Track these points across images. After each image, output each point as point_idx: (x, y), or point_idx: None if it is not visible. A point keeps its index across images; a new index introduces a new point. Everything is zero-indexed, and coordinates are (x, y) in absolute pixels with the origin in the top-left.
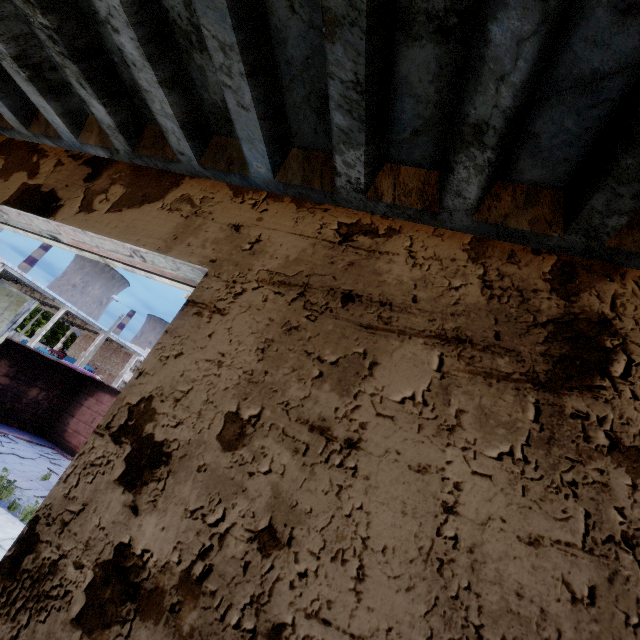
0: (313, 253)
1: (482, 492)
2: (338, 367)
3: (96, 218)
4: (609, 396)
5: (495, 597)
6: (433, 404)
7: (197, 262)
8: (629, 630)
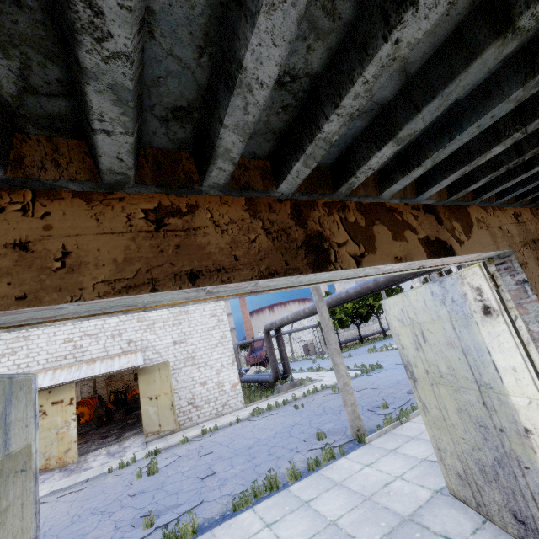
0: (519, 230)
1: None
2: None
3: (469, 245)
4: None
5: None
6: None
7: (508, 249)
8: None
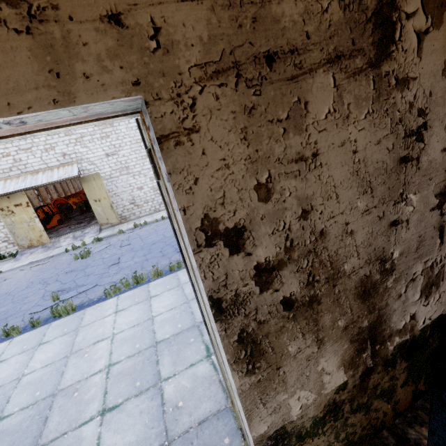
0: (219, 21)
1: (363, 137)
2: (290, 119)
3: None
4: (395, 55)
5: (372, 169)
6: (338, 109)
7: (122, 94)
8: (400, 149)
